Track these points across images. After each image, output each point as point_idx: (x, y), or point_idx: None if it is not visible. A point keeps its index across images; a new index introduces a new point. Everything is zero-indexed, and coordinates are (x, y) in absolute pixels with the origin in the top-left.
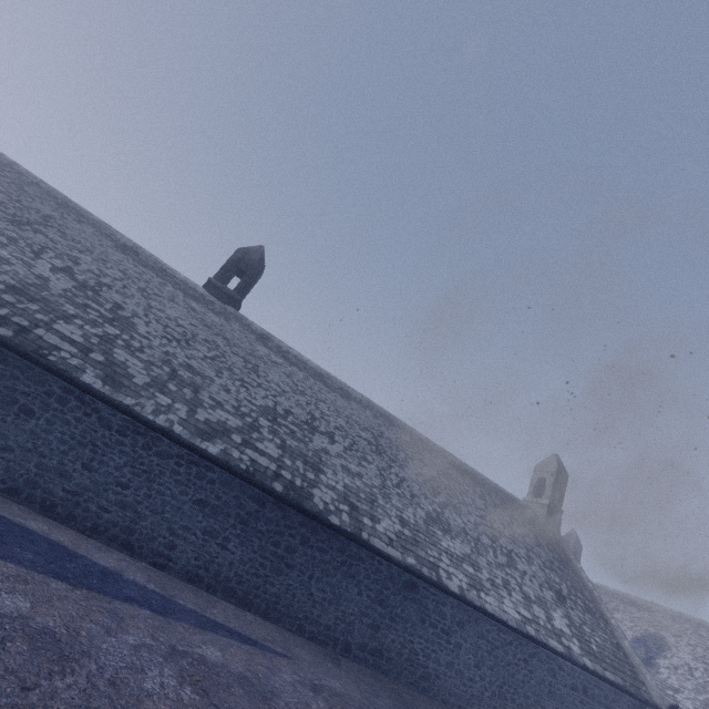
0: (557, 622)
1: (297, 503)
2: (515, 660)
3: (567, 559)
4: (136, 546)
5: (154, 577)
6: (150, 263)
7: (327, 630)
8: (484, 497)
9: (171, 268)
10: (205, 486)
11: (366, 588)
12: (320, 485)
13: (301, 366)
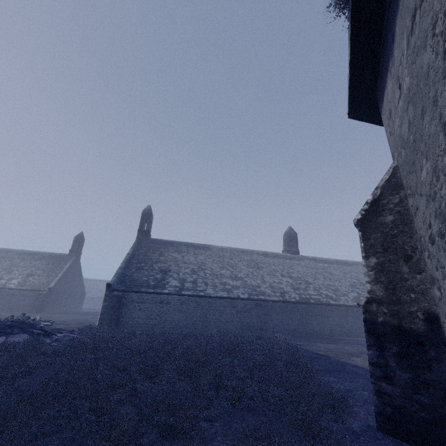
0: None
1: None
2: None
3: None
4: None
5: None
6: (272, 255)
7: None
8: None
9: (276, 253)
10: None
11: None
12: None
13: (330, 262)
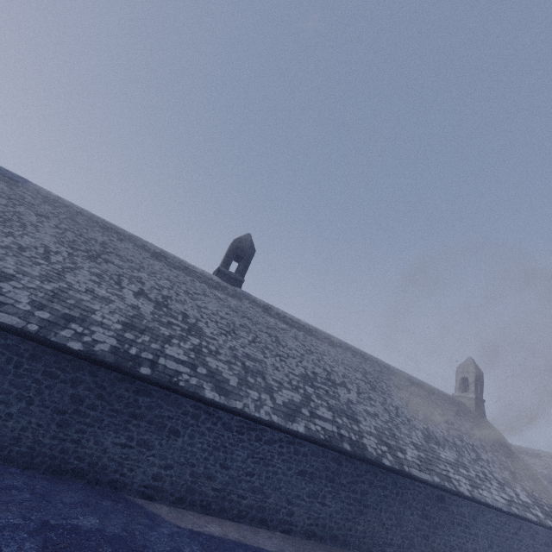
0: (521, 495)
1: (363, 456)
2: (510, 535)
3: (499, 439)
4: (269, 520)
5: (295, 545)
6: (176, 264)
7: (399, 548)
8: (438, 404)
9: (190, 265)
10: (301, 459)
11: (414, 509)
12: (364, 434)
13: (296, 326)
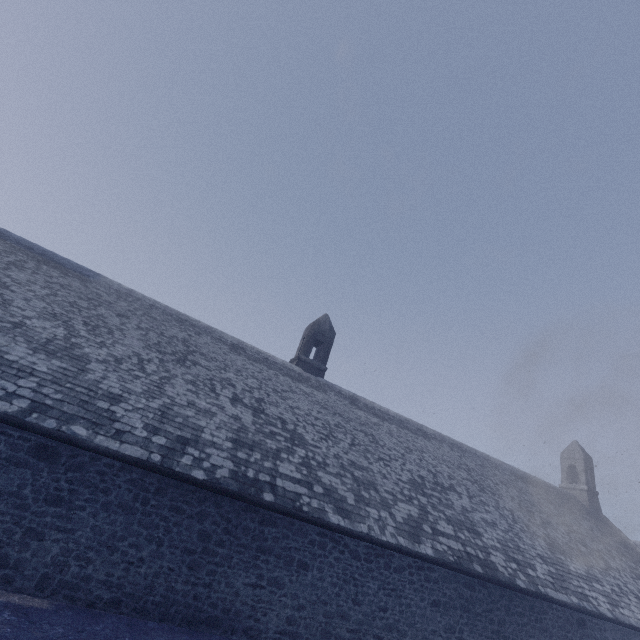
0: None
1: (496, 579)
2: None
3: (622, 539)
4: None
5: None
6: (255, 355)
7: None
8: (550, 501)
9: (269, 355)
10: (433, 587)
11: (556, 637)
12: (489, 550)
13: (387, 417)
